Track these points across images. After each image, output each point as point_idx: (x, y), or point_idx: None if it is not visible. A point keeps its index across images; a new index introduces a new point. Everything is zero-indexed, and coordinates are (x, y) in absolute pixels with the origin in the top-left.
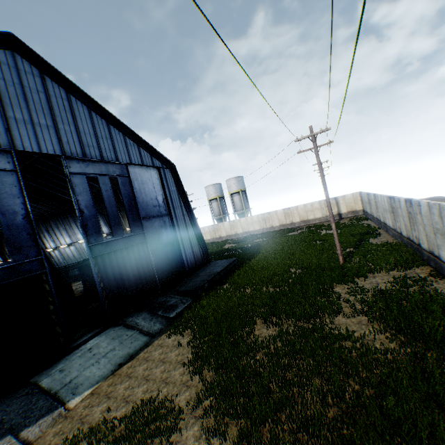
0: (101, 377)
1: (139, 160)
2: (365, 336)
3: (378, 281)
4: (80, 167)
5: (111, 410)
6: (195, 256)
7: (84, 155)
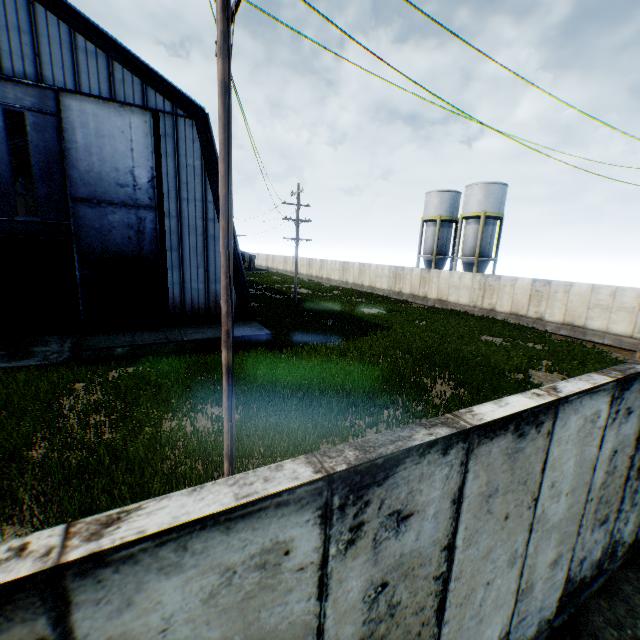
0: None
1: (104, 90)
2: None
3: None
4: None
5: None
6: (210, 299)
7: None
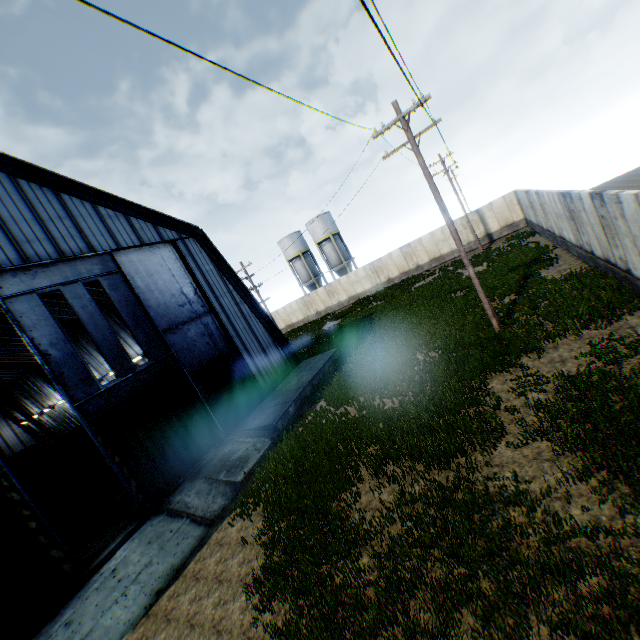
0: (128, 624)
1: (134, 239)
2: (551, 491)
3: (564, 355)
4: (21, 283)
5: None
6: (272, 362)
7: (25, 259)
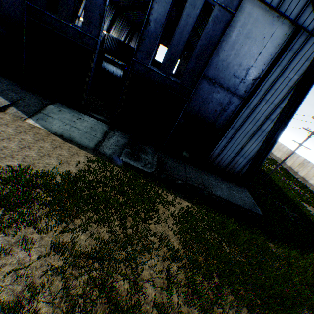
0: (50, 128)
1: None
2: None
3: None
4: None
5: (0, 133)
6: (230, 164)
7: None
